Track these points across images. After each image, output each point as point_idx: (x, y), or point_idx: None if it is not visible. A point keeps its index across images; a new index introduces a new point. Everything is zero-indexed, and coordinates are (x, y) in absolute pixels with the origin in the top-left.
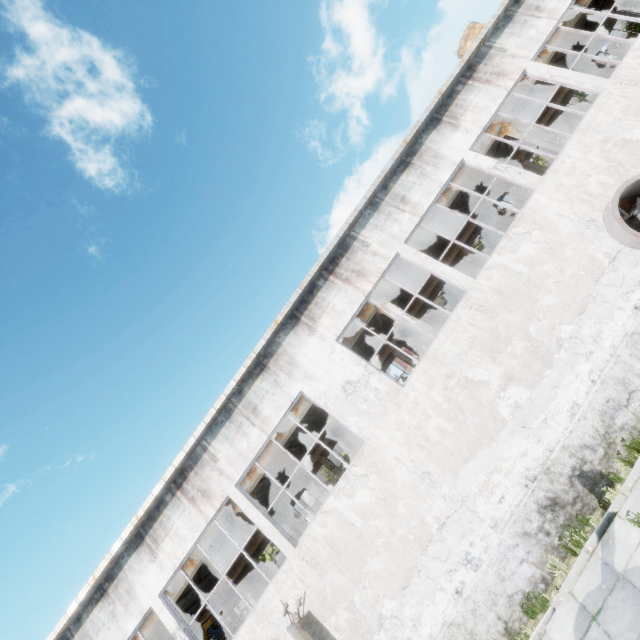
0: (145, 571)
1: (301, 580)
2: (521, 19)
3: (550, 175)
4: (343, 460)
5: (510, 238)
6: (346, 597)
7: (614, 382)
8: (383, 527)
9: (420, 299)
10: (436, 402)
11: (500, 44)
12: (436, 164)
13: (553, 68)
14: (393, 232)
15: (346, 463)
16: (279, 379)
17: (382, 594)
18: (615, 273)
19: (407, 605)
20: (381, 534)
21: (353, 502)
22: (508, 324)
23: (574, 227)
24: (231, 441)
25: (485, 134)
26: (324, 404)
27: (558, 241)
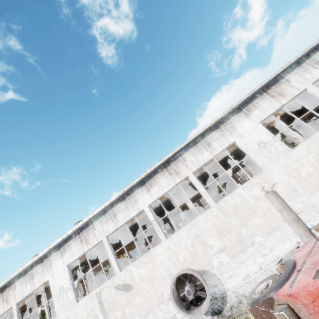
0: (143, 195)
1: (216, 217)
2: None
3: None
4: (249, 175)
5: None
6: (237, 229)
7: None
8: (264, 207)
9: None
10: (310, 160)
11: None
12: None
13: None
14: (306, 77)
15: (250, 177)
16: (224, 134)
17: (256, 233)
18: None
19: (268, 241)
20: (262, 209)
21: (251, 193)
22: None
23: None
24: (194, 154)
25: None
26: (246, 149)
27: None
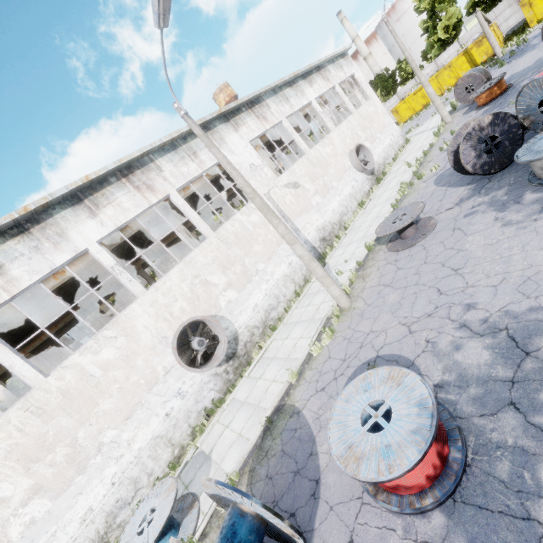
0: None
1: None
2: (182, 153)
3: (152, 290)
4: None
5: (98, 339)
6: None
7: (129, 482)
8: None
9: (81, 305)
10: None
11: (160, 163)
12: (57, 243)
13: (187, 205)
14: None
15: None
16: None
17: None
18: (164, 384)
19: None
20: None
21: None
22: (60, 429)
23: (152, 340)
24: None
25: (119, 232)
26: None
27: (136, 350)
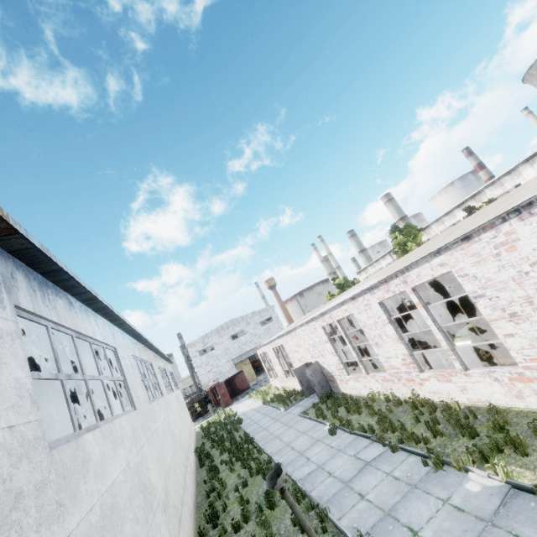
0: (459, 213)
1: None
2: None
3: None
4: None
5: None
6: None
7: None
8: None
9: None
10: None
11: None
12: None
13: None
14: None
15: None
16: (513, 178)
17: None
18: None
19: None
20: None
21: None
22: None
23: None
24: (491, 191)
25: None
26: None
27: None
